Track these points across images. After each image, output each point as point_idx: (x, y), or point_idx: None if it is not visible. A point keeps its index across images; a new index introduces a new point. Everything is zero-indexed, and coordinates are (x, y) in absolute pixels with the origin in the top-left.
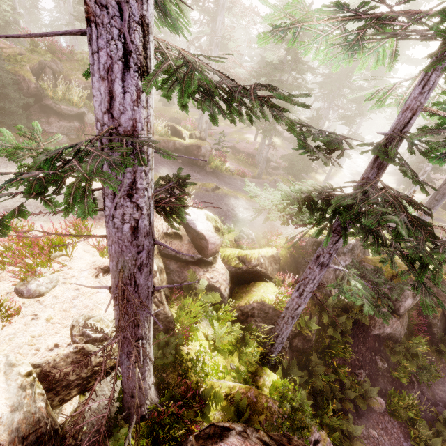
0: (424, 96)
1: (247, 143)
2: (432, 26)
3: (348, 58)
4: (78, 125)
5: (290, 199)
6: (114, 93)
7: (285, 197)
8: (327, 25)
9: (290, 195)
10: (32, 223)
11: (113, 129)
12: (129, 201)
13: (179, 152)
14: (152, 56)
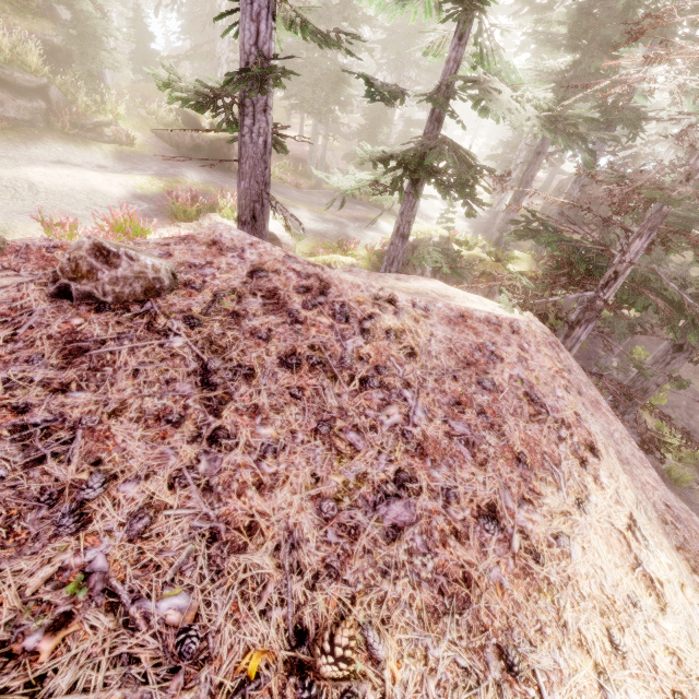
0: (461, 48)
1: (290, 144)
2: None
3: (401, 9)
4: (44, 105)
5: (366, 154)
6: (260, 32)
7: (360, 155)
8: None
9: (364, 151)
10: (74, 220)
11: (258, 59)
12: (263, 117)
13: (201, 150)
14: (276, 8)
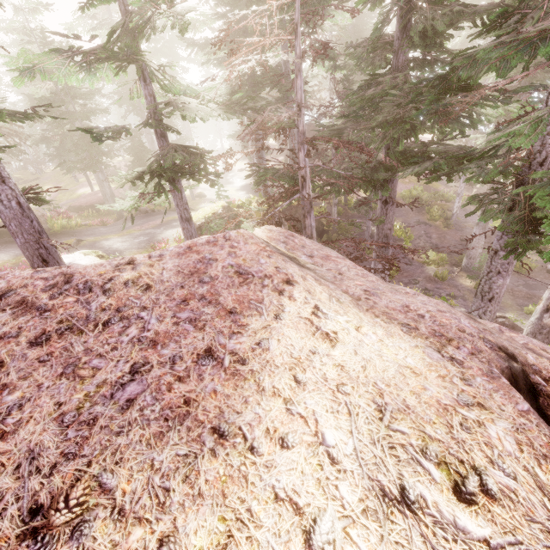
0: (149, 86)
1: (85, 197)
2: (109, 53)
3: (95, 77)
4: None
5: (121, 178)
6: None
7: (118, 180)
8: (60, 60)
9: (119, 177)
10: None
11: None
12: (5, 187)
13: (2, 234)
14: None
